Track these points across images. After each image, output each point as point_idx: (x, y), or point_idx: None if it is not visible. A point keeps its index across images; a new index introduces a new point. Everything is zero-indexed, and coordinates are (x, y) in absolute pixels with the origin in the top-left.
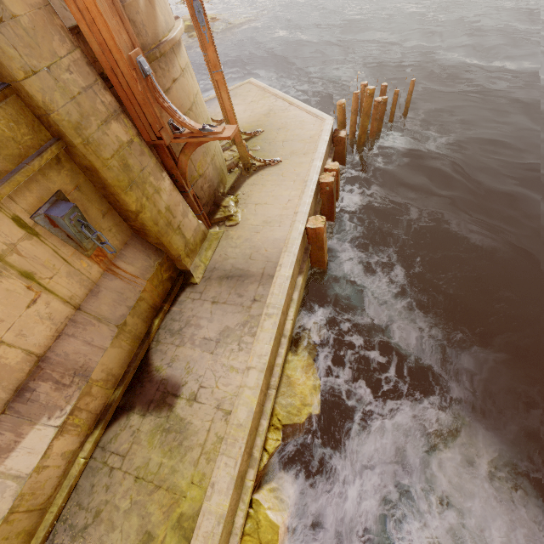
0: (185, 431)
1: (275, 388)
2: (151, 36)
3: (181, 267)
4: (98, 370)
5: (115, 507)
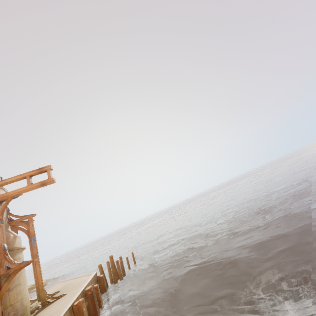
0: None
1: None
2: (11, 245)
3: None
4: None
5: None
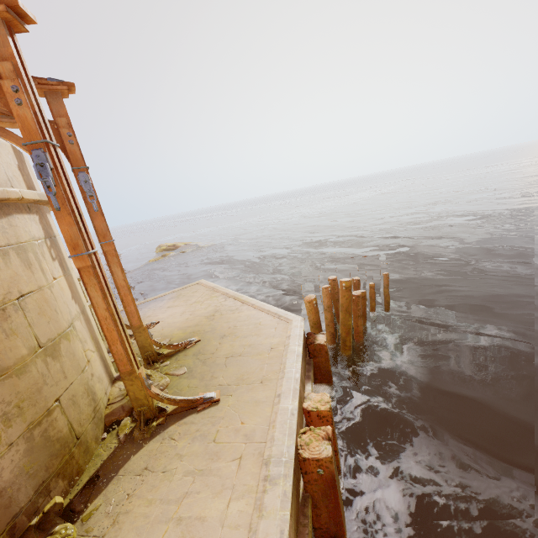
0: None
1: None
2: None
3: None
4: None
5: None
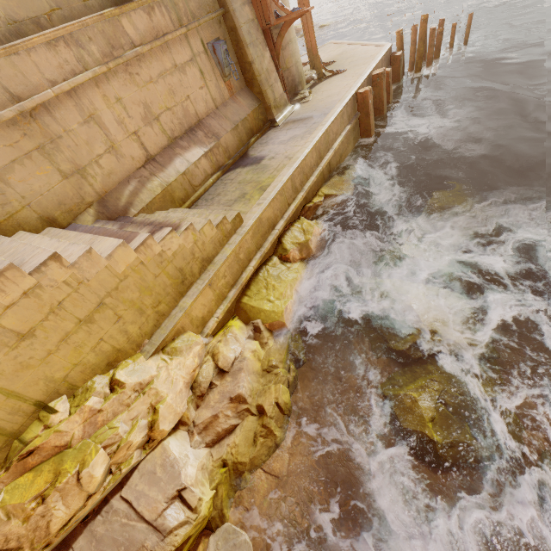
0: (266, 167)
1: (322, 167)
2: None
3: (270, 117)
4: (223, 140)
5: (227, 191)
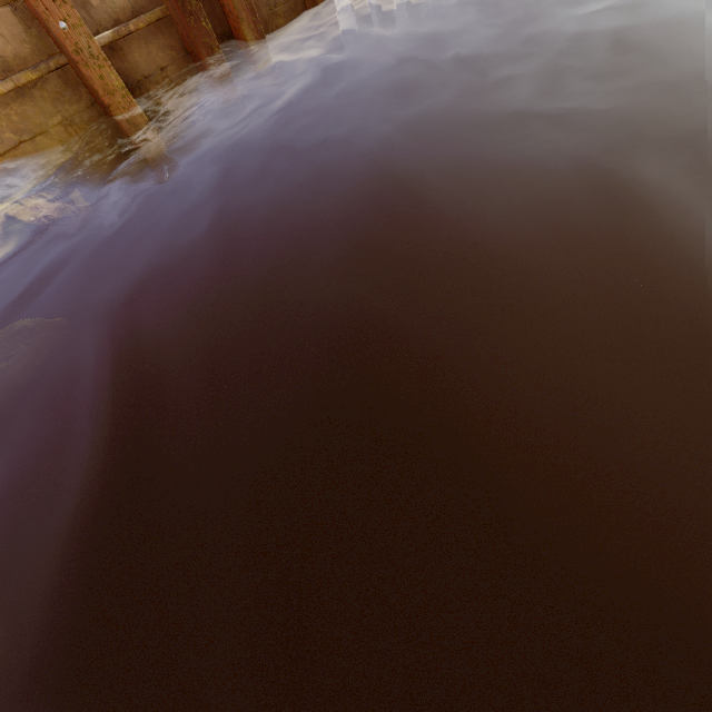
0: None
1: None
2: None
3: None
4: None
5: None
